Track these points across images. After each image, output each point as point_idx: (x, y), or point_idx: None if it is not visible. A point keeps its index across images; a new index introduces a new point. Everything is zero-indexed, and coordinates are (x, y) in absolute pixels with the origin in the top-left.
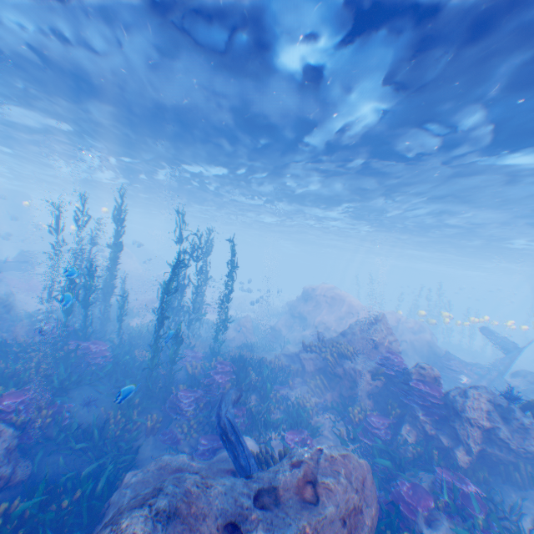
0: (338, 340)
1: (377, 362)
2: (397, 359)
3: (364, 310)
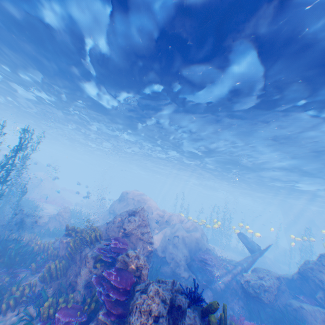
0: (93, 227)
1: (102, 248)
2: (117, 245)
3: (158, 212)
